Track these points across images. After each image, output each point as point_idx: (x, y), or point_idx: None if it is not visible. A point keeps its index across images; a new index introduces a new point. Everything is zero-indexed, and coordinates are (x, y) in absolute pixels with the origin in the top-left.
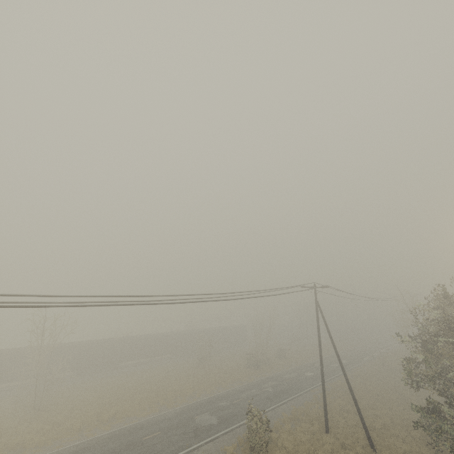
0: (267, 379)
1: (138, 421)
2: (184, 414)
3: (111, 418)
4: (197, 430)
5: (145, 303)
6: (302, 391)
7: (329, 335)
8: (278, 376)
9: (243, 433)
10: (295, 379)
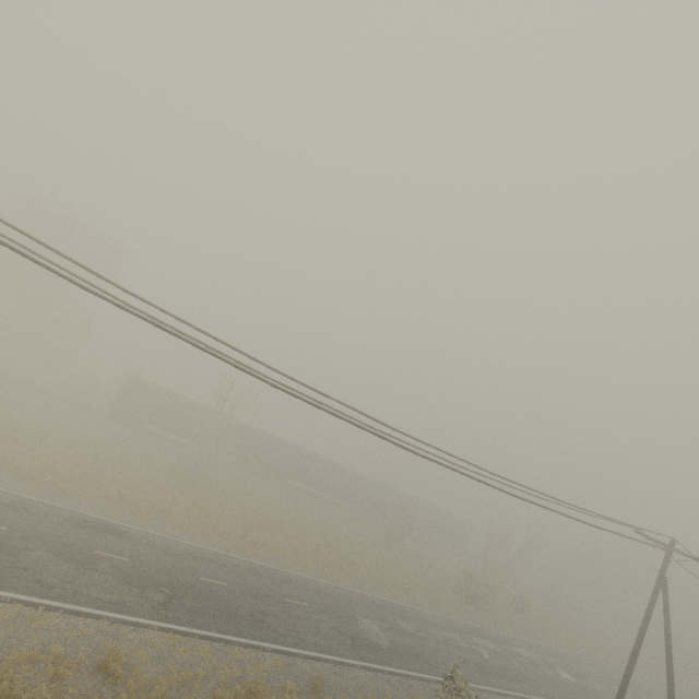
0: (484, 633)
1: (287, 570)
2: (345, 602)
3: (257, 544)
4: (356, 638)
5: (377, 434)
6: (544, 697)
7: (666, 655)
8: (504, 639)
9: (422, 694)
10: (535, 667)
